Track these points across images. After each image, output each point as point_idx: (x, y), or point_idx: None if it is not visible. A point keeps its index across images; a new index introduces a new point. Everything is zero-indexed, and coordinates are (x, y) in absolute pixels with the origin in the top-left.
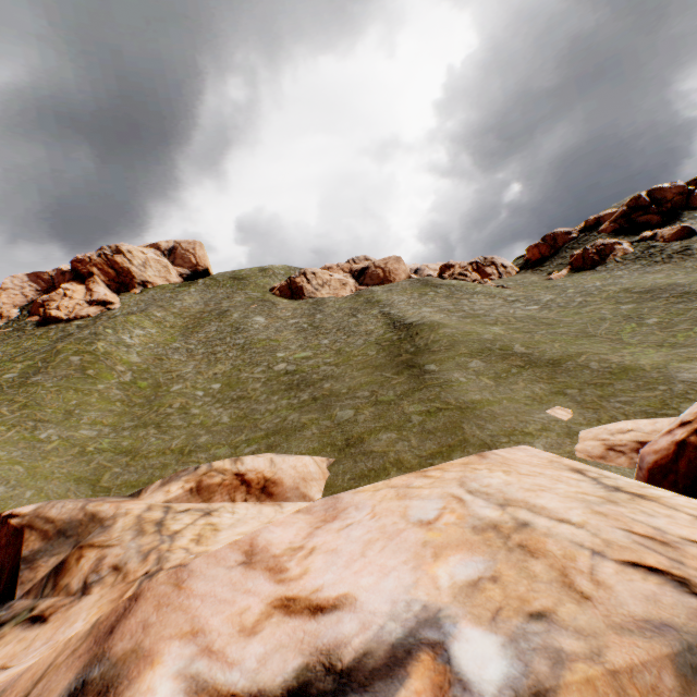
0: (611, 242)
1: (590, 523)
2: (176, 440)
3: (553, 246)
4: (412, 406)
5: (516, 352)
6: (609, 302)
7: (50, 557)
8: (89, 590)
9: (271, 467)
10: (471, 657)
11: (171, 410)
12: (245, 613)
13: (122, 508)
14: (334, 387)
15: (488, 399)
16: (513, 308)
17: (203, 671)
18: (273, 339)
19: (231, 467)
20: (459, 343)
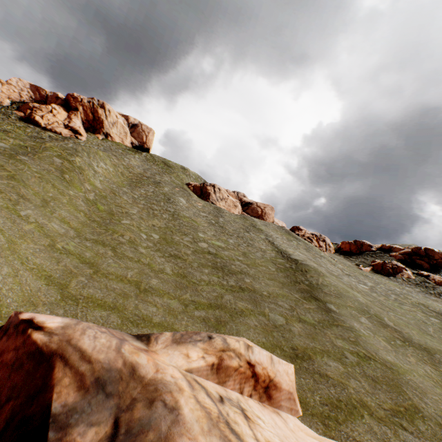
0: (401, 266)
1: None
2: (131, 271)
3: (359, 249)
4: (338, 340)
5: (389, 324)
6: (417, 309)
7: (87, 426)
8: None
9: (272, 366)
10: None
11: (123, 239)
12: None
13: (164, 370)
14: (255, 285)
15: (400, 364)
16: (352, 281)
17: None
18: (194, 220)
19: (244, 353)
20: (345, 296)
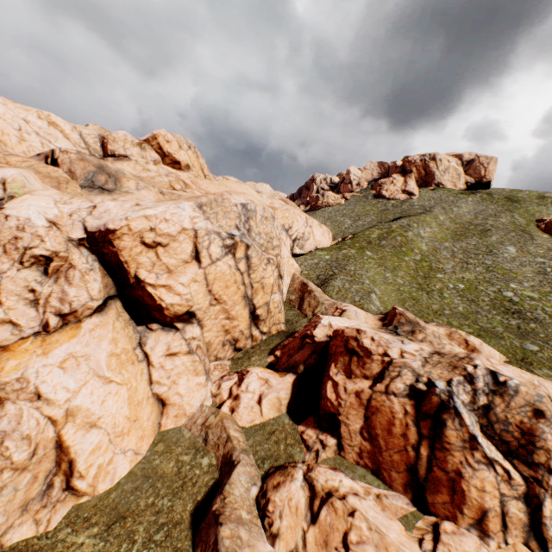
0: None
1: (550, 393)
2: (434, 305)
3: None
4: None
5: None
6: None
7: (406, 326)
8: (422, 342)
9: (479, 345)
10: (514, 380)
11: (434, 288)
12: (487, 363)
13: (426, 325)
14: (536, 329)
15: None
16: None
17: (482, 363)
18: (513, 271)
19: (463, 335)
20: None
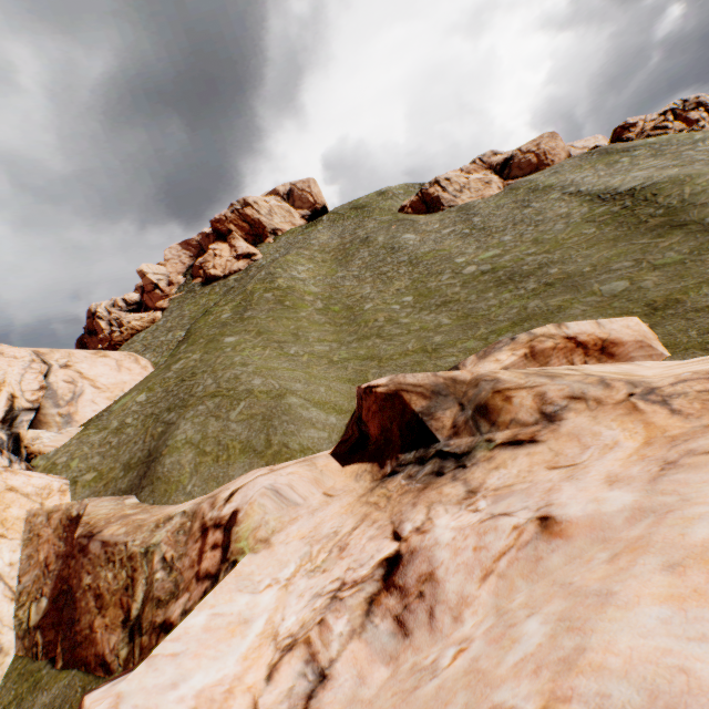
0: None
1: None
2: (408, 344)
3: None
4: None
5: None
6: None
7: (443, 411)
8: (558, 417)
9: (600, 329)
10: None
11: (379, 323)
12: None
13: (477, 371)
14: (567, 269)
15: None
16: None
17: None
18: (439, 249)
19: (556, 332)
20: None
